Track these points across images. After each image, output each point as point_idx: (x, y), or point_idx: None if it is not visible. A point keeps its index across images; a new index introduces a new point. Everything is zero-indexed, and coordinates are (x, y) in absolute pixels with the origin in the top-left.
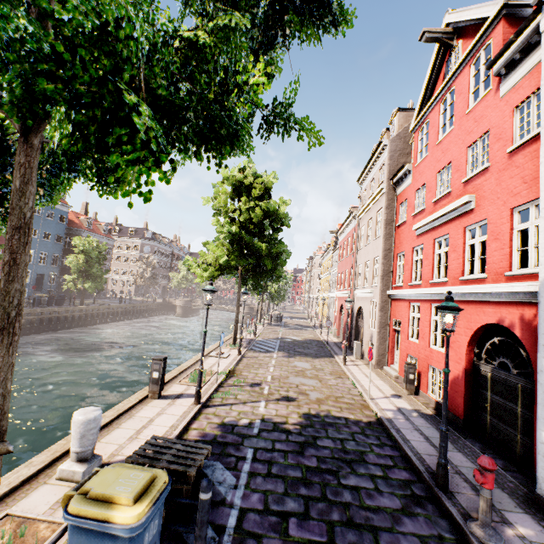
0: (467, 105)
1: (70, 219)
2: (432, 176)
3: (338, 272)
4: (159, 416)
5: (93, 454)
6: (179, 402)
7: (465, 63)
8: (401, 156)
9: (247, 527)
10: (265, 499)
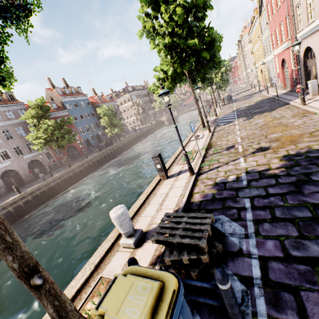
0: None
1: (91, 102)
2: None
3: (271, 32)
4: (170, 190)
5: (136, 230)
6: (180, 177)
7: None
8: None
9: (275, 278)
10: (281, 245)
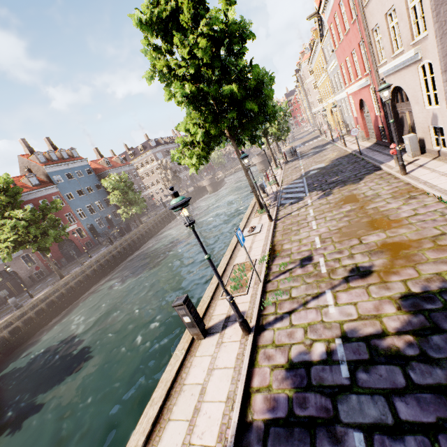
0: None
1: (94, 168)
2: None
3: (340, 63)
4: (210, 376)
5: None
6: (228, 336)
7: None
8: None
9: None
10: None
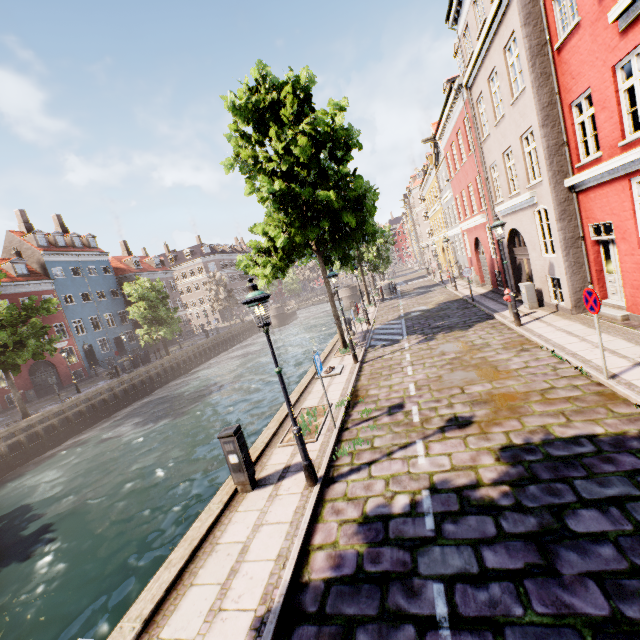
0: None
1: (115, 267)
2: None
3: (455, 195)
4: (256, 533)
5: None
6: (285, 488)
7: None
8: None
9: None
10: None
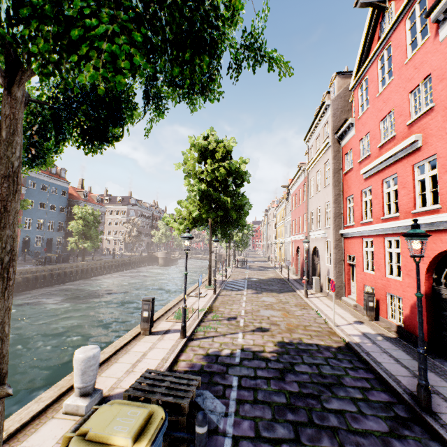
0: (405, 56)
1: (70, 193)
2: (375, 125)
3: (292, 219)
4: (151, 350)
5: (95, 388)
6: (168, 337)
7: (400, 19)
8: (343, 113)
9: None
10: (255, 426)
